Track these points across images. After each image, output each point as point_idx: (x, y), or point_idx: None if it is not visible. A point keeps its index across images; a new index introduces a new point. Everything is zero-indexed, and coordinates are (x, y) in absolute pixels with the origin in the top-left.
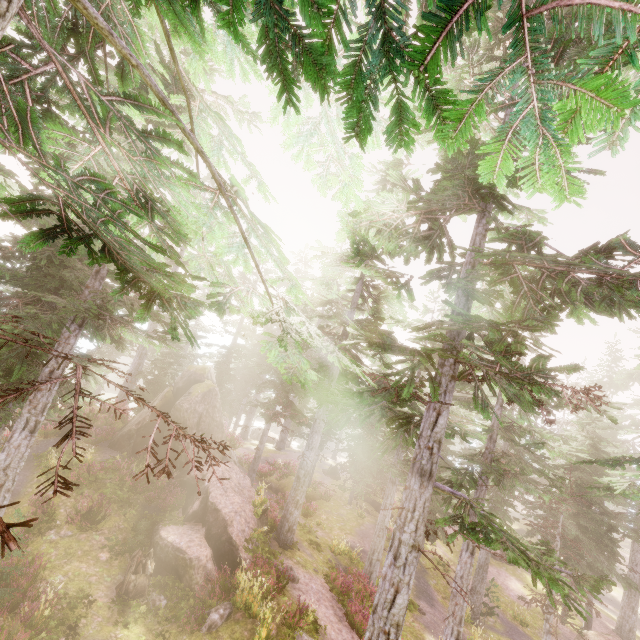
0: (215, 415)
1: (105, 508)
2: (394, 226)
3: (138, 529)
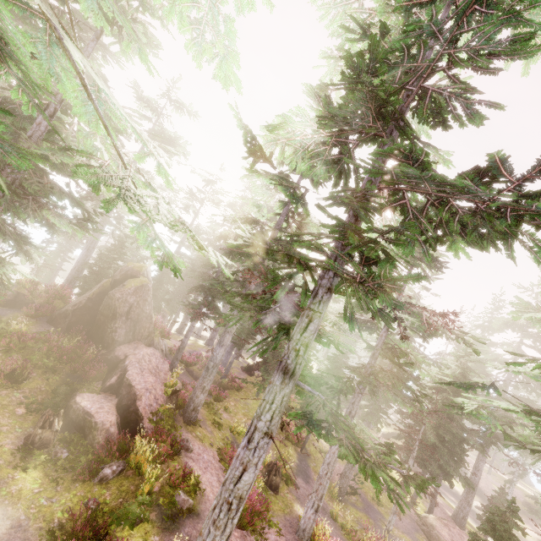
0: (145, 307)
1: (30, 372)
2: (308, 146)
3: (57, 393)
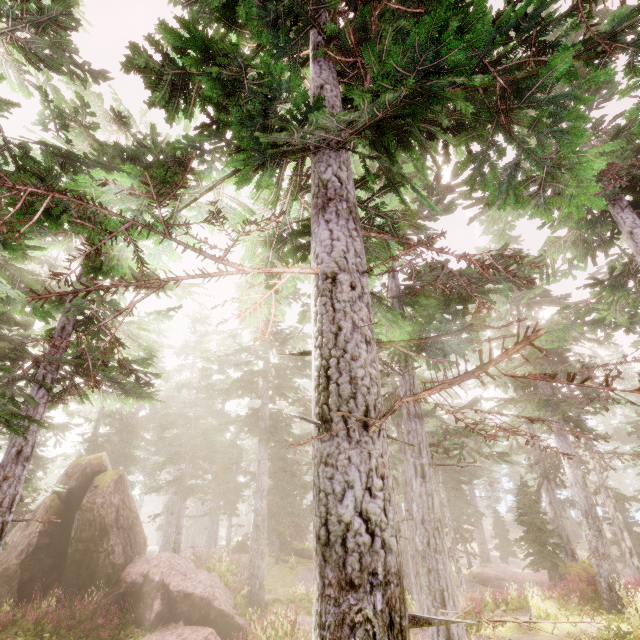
0: (131, 505)
1: None
2: None
3: None
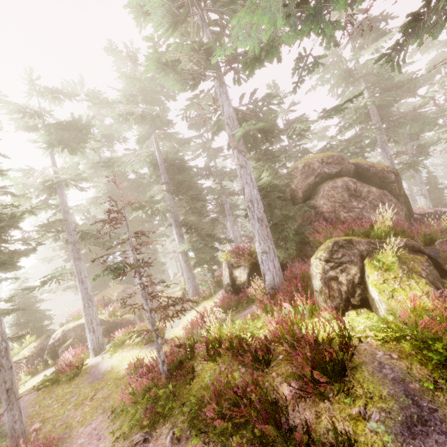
0: None
1: None
2: None
3: None
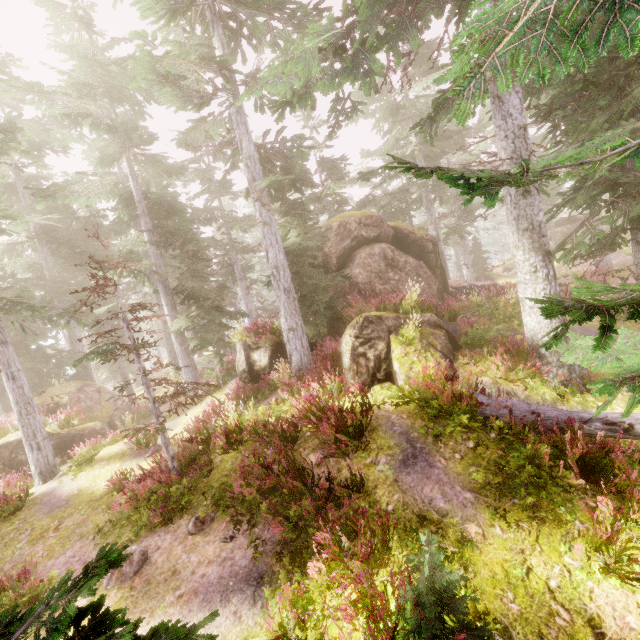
0: None
1: None
2: None
3: None
